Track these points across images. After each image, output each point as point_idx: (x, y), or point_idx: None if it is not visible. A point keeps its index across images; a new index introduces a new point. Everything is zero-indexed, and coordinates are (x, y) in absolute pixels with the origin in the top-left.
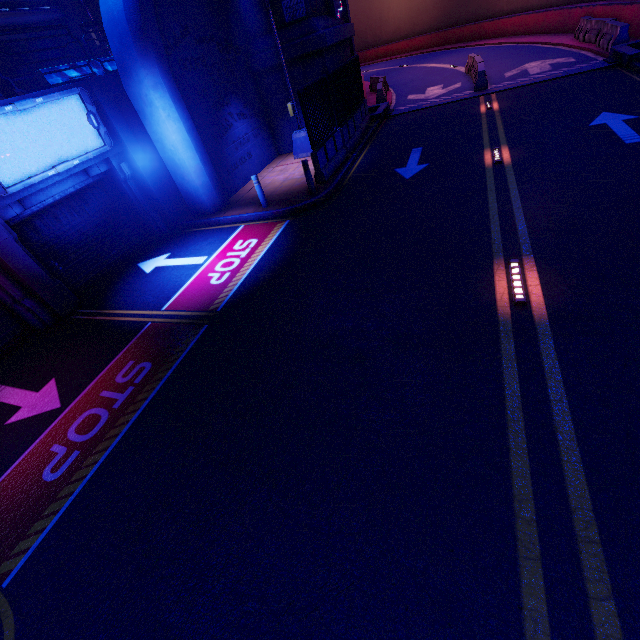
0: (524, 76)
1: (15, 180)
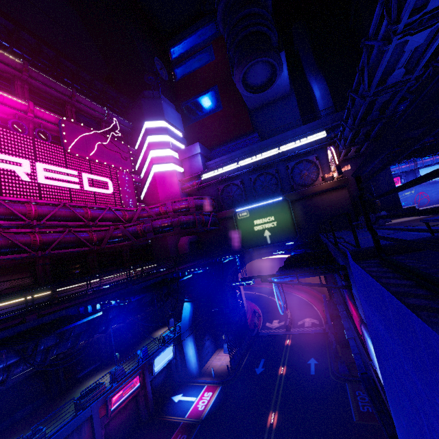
0: (302, 327)
1: (156, 371)
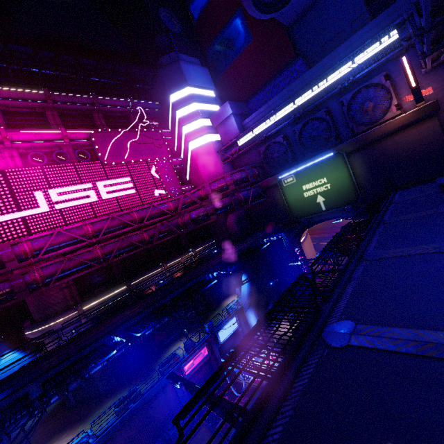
0: None
1: (222, 340)
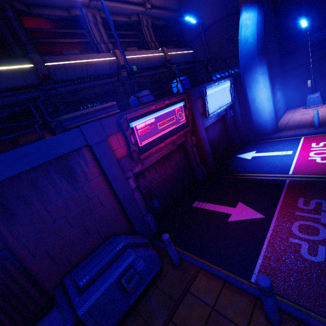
0: None
1: (210, 112)
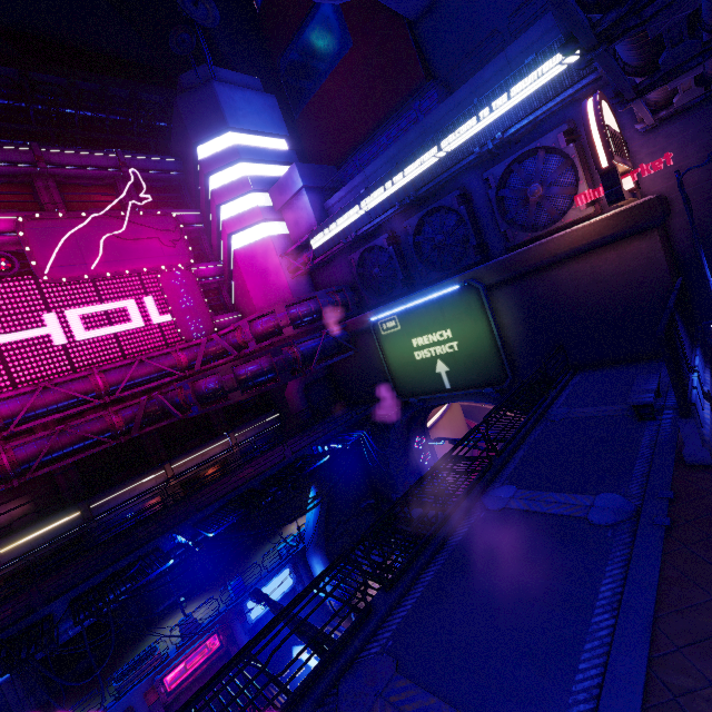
0: None
1: (257, 615)
